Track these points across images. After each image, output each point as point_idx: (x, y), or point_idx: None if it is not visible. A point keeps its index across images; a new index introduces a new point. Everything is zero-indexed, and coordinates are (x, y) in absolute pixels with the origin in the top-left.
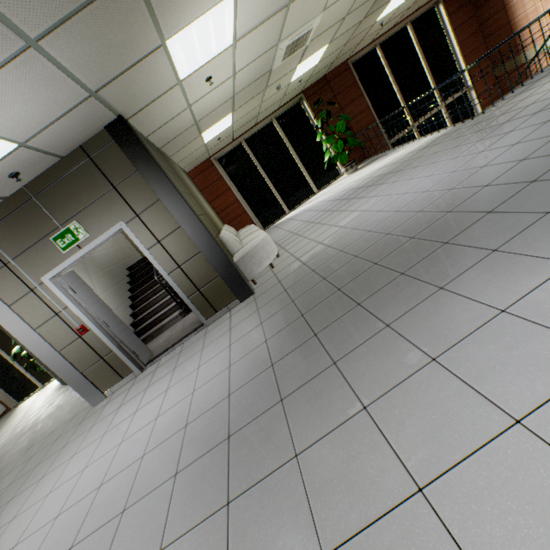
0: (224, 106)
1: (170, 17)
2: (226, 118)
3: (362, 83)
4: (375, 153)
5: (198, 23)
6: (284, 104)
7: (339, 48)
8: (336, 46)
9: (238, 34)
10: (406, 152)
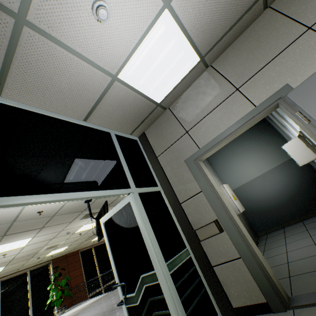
0: (3, 263)
1: (6, 241)
2: (0, 268)
3: (83, 261)
4: (79, 301)
5: (15, 242)
6: (39, 263)
7: (74, 246)
8: (73, 246)
9: (28, 244)
10: (88, 303)
